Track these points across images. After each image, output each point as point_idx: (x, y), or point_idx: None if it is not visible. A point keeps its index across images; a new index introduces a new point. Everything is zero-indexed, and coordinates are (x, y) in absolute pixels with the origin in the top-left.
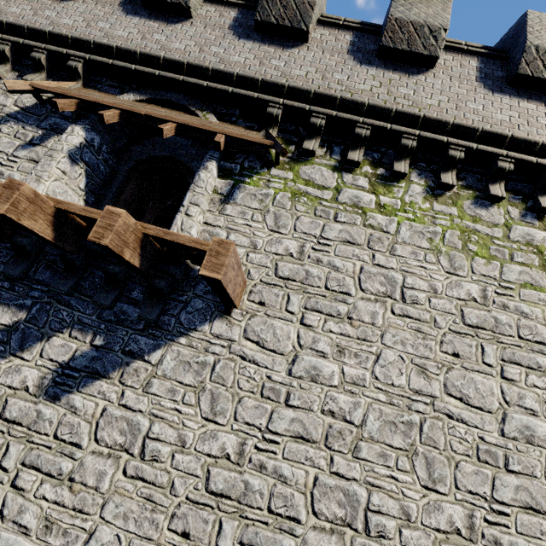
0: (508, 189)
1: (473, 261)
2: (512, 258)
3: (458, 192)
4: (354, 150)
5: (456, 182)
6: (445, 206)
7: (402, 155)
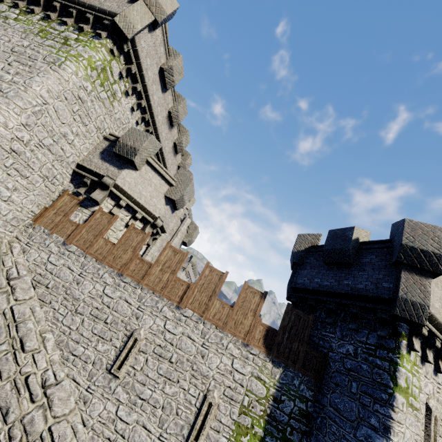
0: (77, 23)
1: (36, 37)
2: (54, 39)
3: (55, 20)
4: (21, 1)
5: (58, 18)
6: (44, 23)
7: (39, 5)
